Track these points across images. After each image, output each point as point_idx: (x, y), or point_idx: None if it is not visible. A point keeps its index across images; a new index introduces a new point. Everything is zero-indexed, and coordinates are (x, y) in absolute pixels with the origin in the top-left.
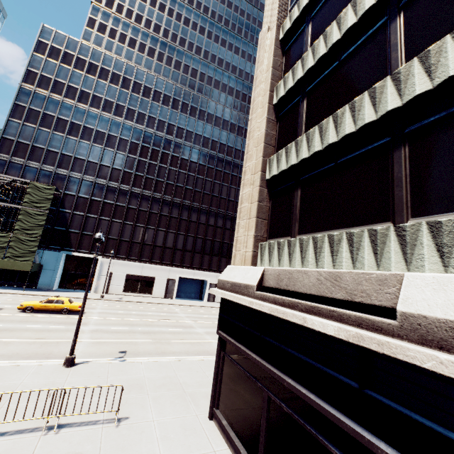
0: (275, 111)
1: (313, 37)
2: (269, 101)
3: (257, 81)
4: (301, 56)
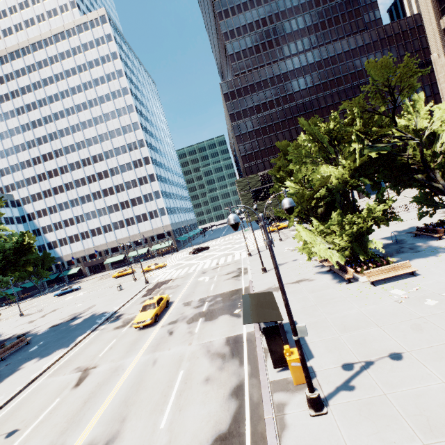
0: None
1: None
2: None
3: (440, 81)
4: None
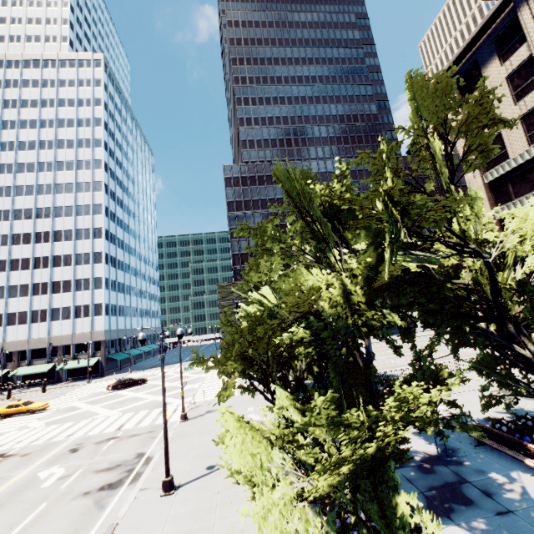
0: (498, 222)
1: (514, 190)
2: (493, 219)
3: None
4: (508, 197)
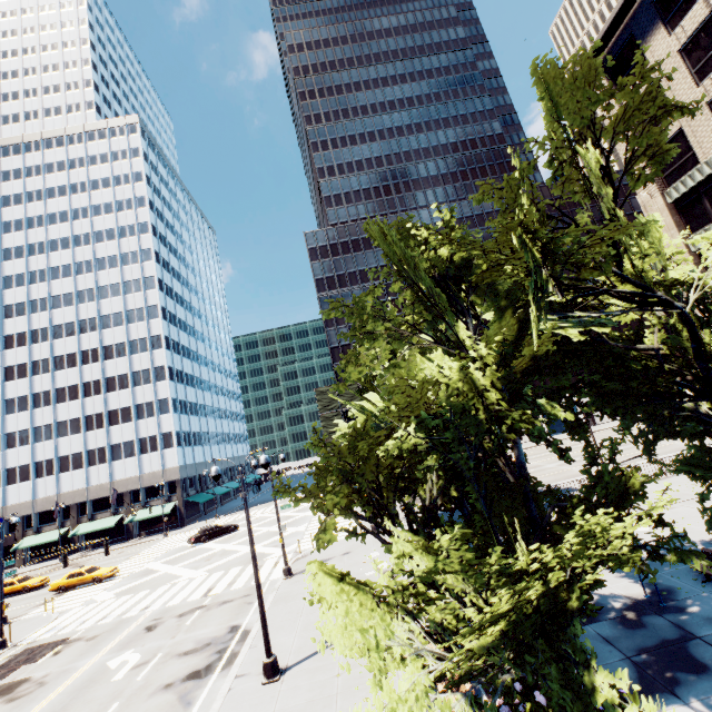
0: (695, 255)
1: None
2: (688, 252)
3: None
4: (706, 218)
